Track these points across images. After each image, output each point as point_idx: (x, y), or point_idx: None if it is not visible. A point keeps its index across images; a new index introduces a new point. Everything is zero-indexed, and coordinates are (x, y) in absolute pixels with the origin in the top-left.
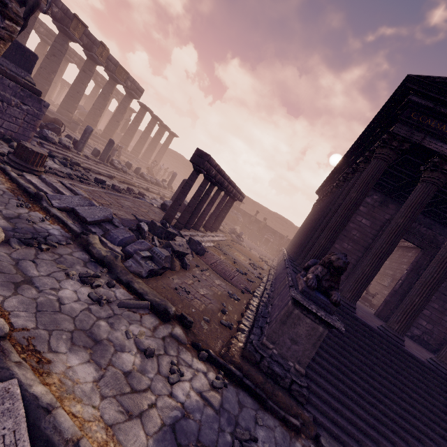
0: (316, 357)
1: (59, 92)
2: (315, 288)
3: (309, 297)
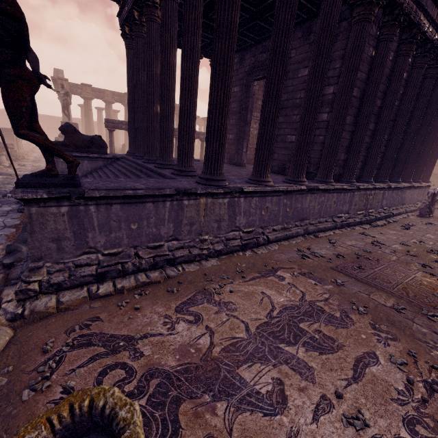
0: None
1: None
2: None
3: None
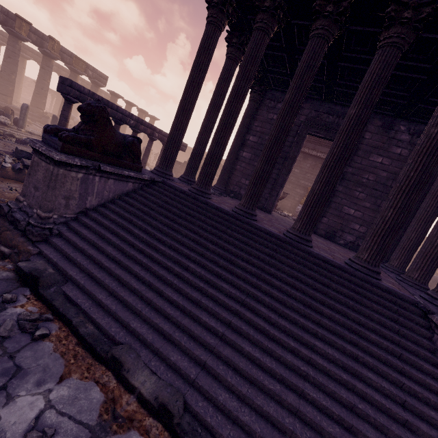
0: (97, 217)
1: (51, 103)
2: (48, 131)
3: (45, 141)
